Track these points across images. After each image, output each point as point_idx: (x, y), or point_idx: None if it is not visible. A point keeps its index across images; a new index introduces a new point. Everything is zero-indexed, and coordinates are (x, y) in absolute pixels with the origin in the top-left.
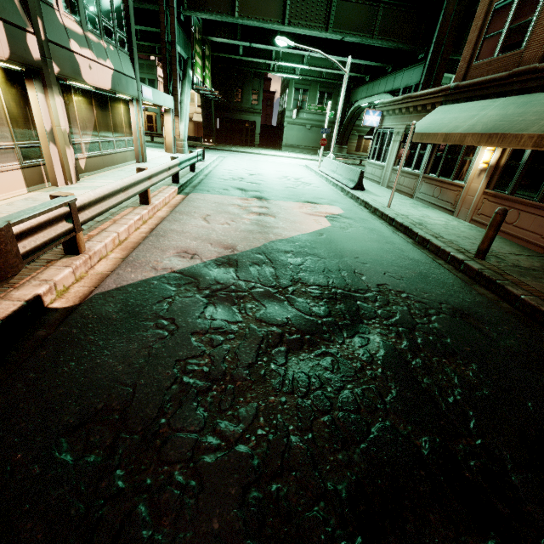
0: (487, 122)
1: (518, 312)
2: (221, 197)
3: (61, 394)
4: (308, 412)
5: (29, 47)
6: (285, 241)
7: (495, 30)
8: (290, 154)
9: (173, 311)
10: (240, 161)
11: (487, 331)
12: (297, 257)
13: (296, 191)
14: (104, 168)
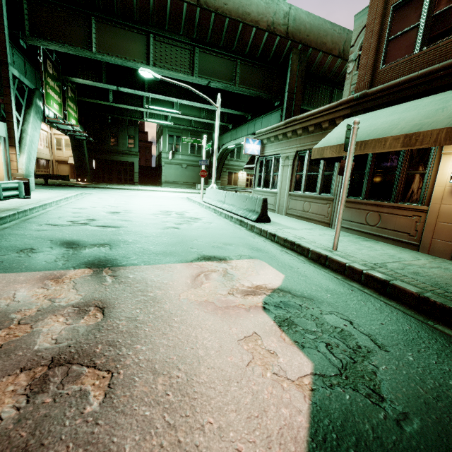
0: None
1: None
2: None
3: None
4: None
5: None
6: None
7: (403, 28)
8: (170, 189)
9: None
10: (108, 197)
11: None
12: None
13: (180, 234)
14: None
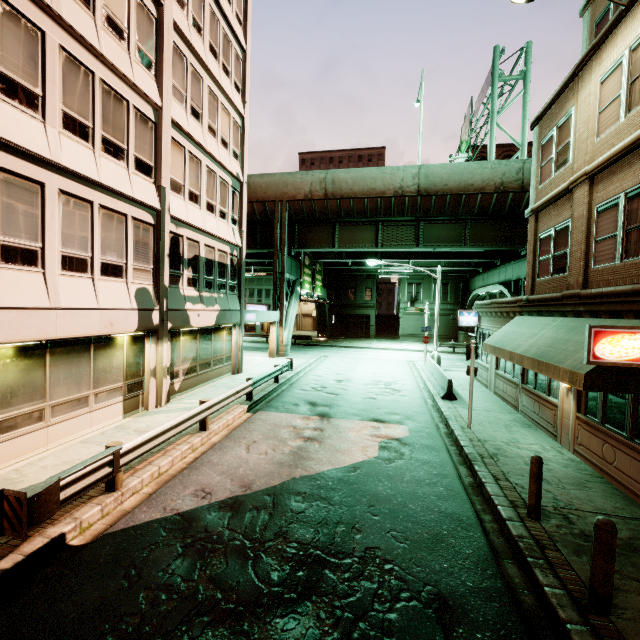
0: (540, 345)
1: (542, 612)
2: (283, 416)
3: (22, 633)
4: None
5: (153, 318)
6: (307, 479)
7: (544, 254)
8: (405, 345)
9: (148, 560)
10: (339, 362)
11: (456, 635)
12: (304, 501)
13: (372, 404)
14: (198, 386)
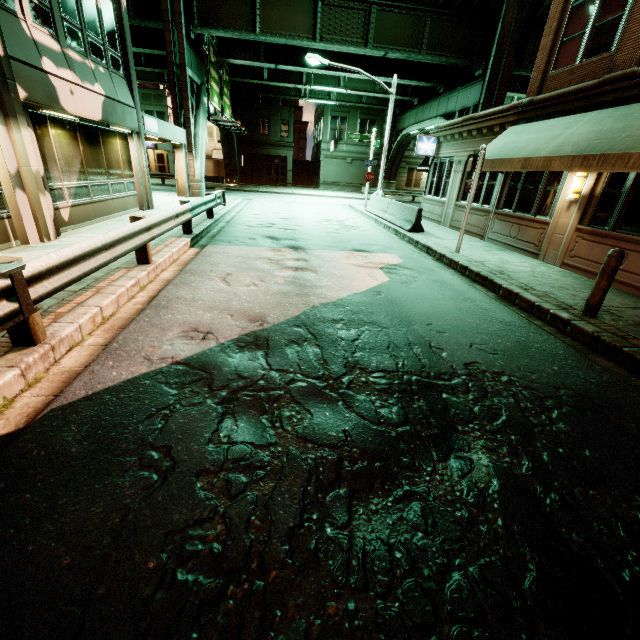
0: (578, 142)
1: None
2: (246, 249)
3: None
4: (398, 633)
5: None
6: (331, 306)
7: (574, 31)
8: (329, 192)
9: (170, 432)
10: (269, 204)
11: (635, 430)
12: (349, 328)
13: (340, 237)
14: (97, 219)
